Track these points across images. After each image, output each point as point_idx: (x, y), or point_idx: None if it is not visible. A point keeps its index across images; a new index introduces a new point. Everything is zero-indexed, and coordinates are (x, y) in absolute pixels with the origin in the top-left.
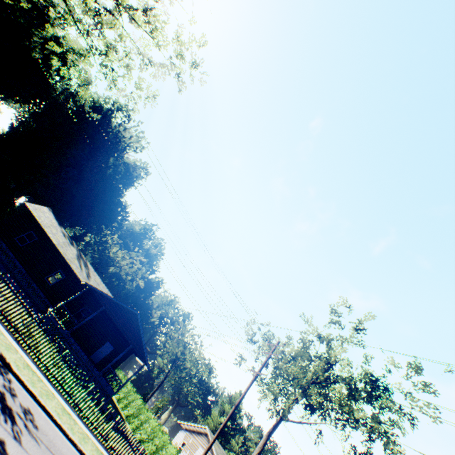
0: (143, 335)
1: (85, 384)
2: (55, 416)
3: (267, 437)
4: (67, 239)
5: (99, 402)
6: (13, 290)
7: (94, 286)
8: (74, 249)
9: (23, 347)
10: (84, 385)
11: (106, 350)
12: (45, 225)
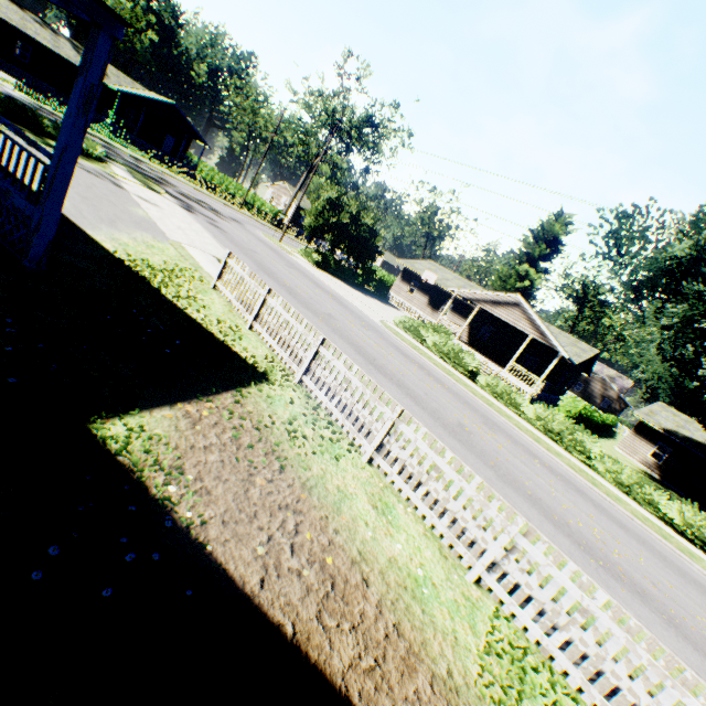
0: (191, 124)
1: (173, 164)
2: (171, 176)
3: (307, 175)
4: (48, 32)
5: (188, 177)
6: (103, 124)
7: (125, 92)
8: (65, 43)
9: (132, 153)
10: (173, 165)
11: (170, 142)
12: (22, 27)
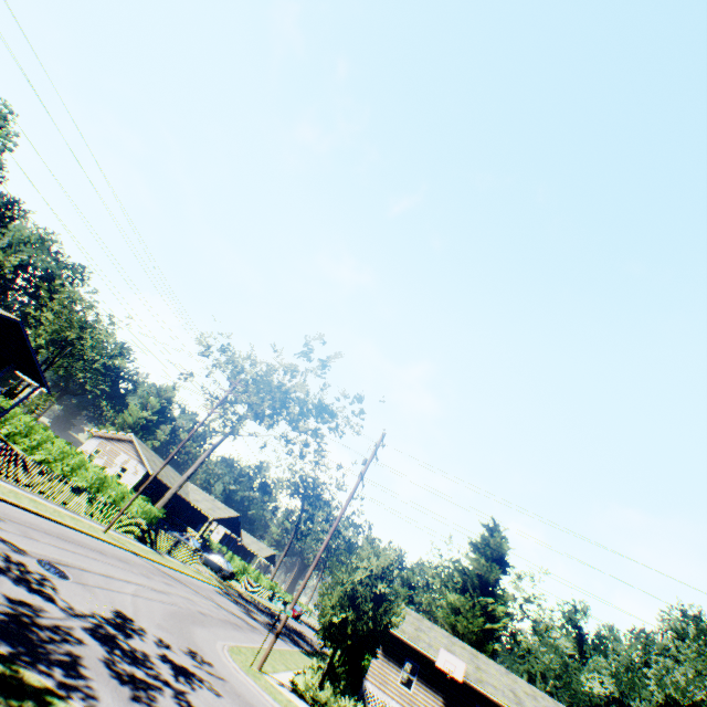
0: (34, 353)
1: None
2: None
3: (212, 450)
4: None
5: None
6: None
7: None
8: None
9: None
10: None
11: None
12: None
